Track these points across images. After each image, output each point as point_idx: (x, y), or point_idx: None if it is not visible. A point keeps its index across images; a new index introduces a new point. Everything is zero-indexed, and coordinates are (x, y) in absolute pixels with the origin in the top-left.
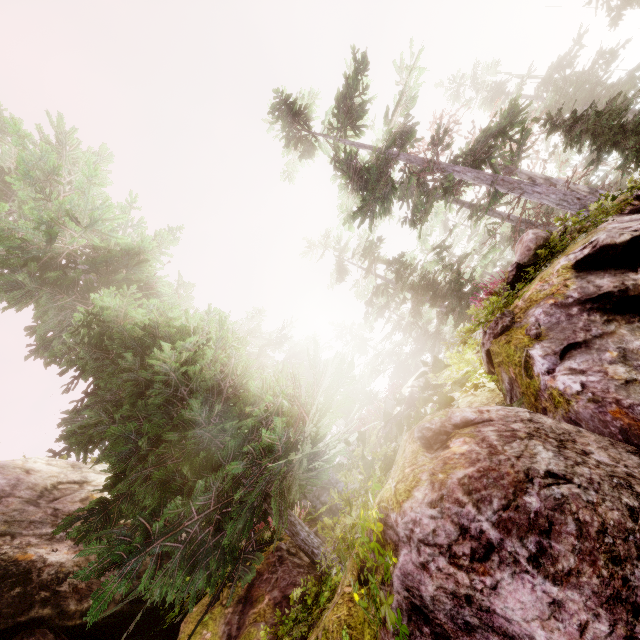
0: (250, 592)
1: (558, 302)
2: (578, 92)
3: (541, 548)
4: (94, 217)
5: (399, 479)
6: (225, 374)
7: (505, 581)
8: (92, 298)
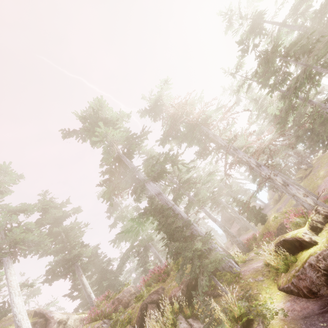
0: None
1: None
2: (311, 31)
3: None
4: None
5: None
6: None
7: None
8: None
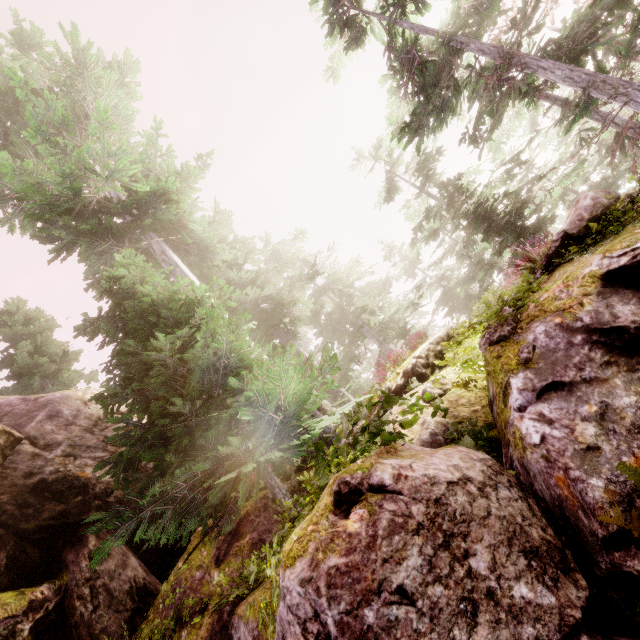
0: (239, 527)
1: (565, 323)
2: None
3: None
4: (110, 168)
5: (300, 535)
6: (219, 357)
7: None
8: (116, 258)
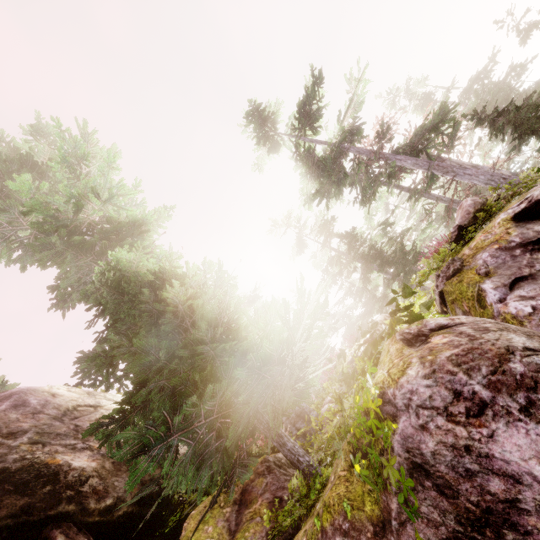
0: (244, 496)
1: (502, 246)
2: (495, 98)
3: (530, 401)
4: (112, 193)
5: (390, 367)
6: (221, 309)
7: (500, 430)
8: (109, 255)
